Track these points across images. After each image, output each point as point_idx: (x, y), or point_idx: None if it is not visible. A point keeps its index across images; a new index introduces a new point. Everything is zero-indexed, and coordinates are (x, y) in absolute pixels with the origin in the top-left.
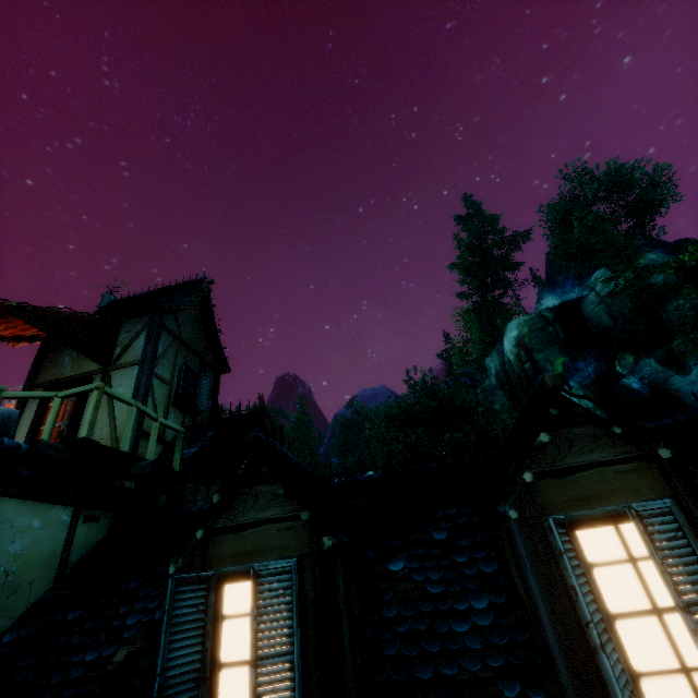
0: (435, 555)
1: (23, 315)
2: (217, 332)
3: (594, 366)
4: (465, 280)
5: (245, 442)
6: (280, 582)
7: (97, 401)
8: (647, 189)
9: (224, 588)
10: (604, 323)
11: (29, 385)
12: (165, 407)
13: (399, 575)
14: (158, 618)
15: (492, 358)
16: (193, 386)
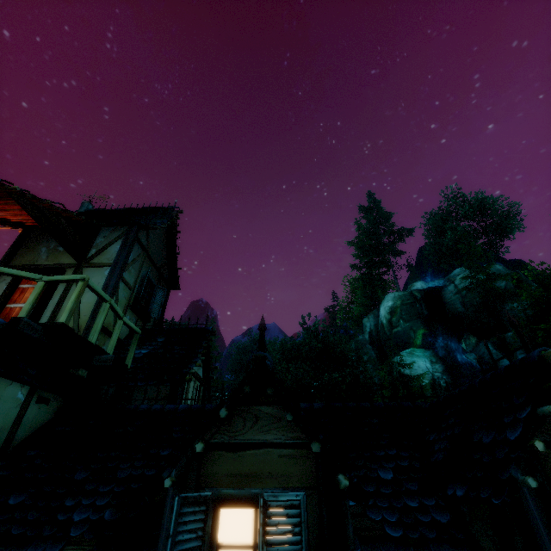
0: (386, 495)
1: (21, 201)
2: (177, 253)
3: (446, 341)
4: (358, 256)
5: (256, 360)
6: (288, 517)
7: (80, 292)
8: (502, 217)
9: (219, 511)
10: (458, 309)
11: (3, 265)
12: (124, 308)
13: (353, 510)
14: (108, 519)
15: (369, 319)
16: (149, 295)
